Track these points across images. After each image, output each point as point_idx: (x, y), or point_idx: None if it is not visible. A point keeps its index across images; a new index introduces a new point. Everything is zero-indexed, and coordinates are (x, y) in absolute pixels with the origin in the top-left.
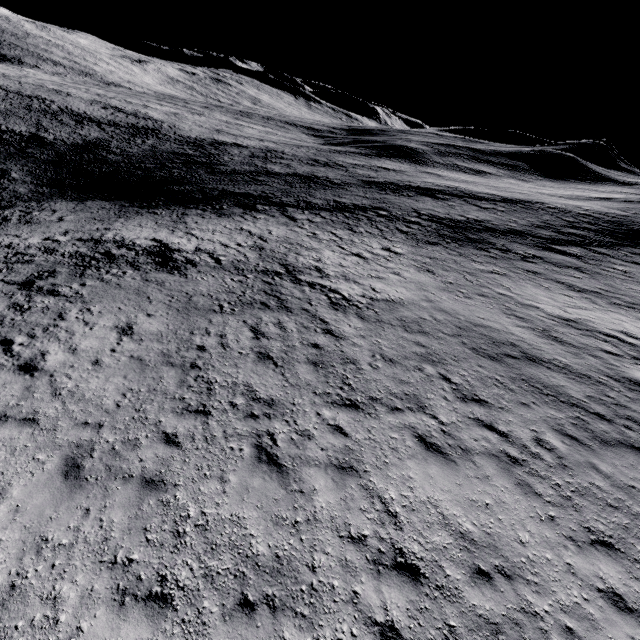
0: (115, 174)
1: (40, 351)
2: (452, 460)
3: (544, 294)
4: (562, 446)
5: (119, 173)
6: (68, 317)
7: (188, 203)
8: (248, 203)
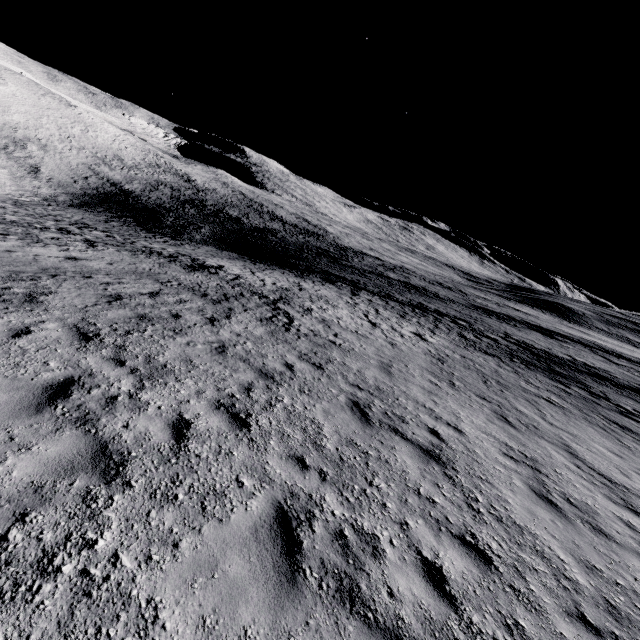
0: (262, 245)
1: (3, 240)
2: (41, 410)
3: (609, 446)
4: (240, 527)
5: (266, 245)
6: (65, 247)
7: (287, 267)
8: (333, 280)
